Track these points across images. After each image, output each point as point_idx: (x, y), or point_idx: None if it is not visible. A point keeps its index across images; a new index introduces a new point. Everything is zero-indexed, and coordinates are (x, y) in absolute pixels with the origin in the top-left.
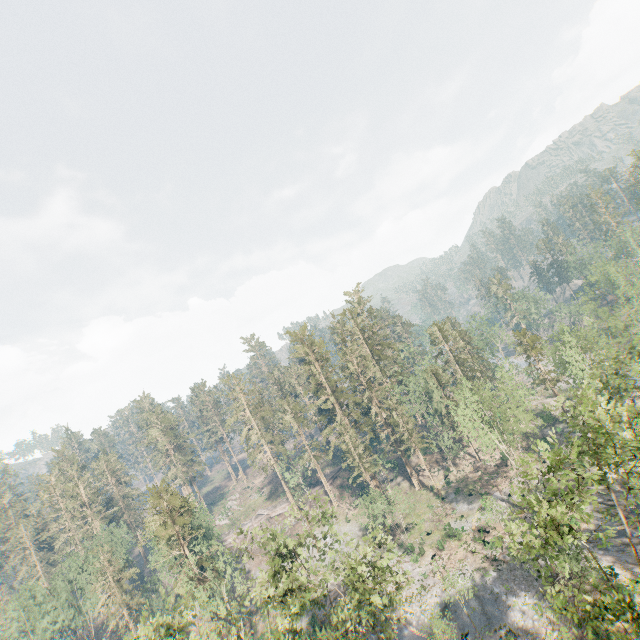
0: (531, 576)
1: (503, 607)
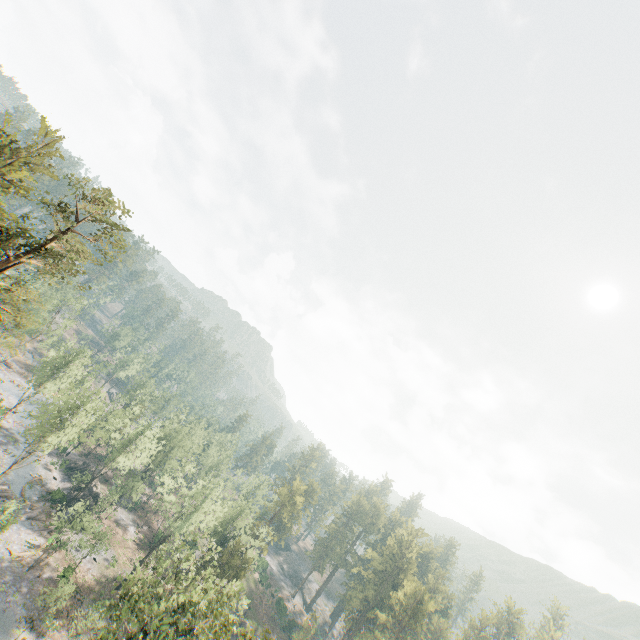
0: (2, 569)
1: (7, 606)
